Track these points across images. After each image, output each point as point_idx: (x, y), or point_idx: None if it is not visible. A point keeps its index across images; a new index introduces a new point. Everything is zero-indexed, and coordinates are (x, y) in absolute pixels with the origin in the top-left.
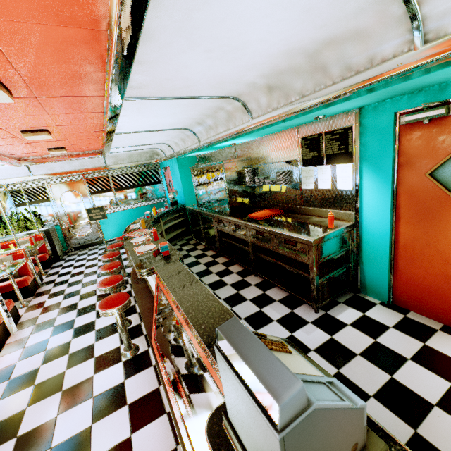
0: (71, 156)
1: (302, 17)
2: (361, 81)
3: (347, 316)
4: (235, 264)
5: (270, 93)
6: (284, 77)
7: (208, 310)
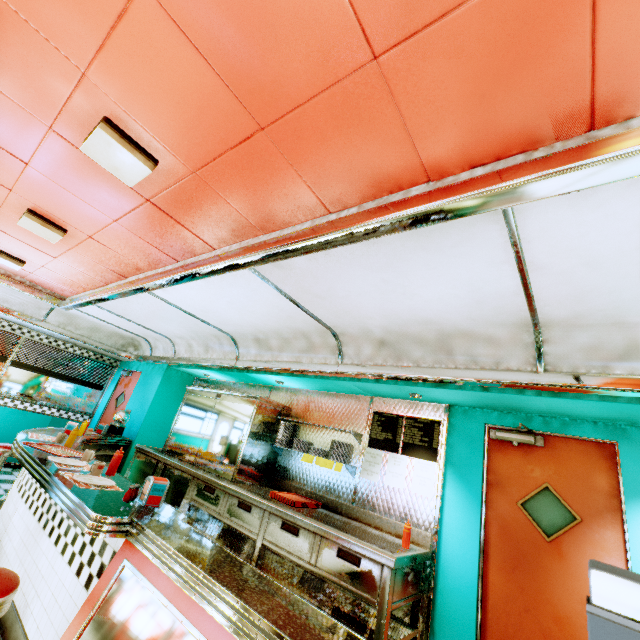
0: (9, 277)
1: (470, 304)
2: (487, 376)
3: None
4: None
5: (379, 347)
6: (404, 341)
7: (318, 628)
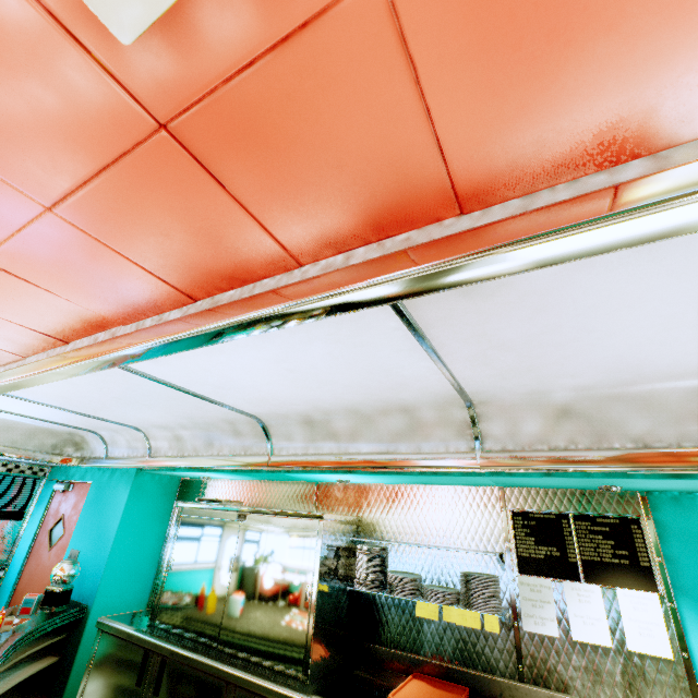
0: None
1: None
2: None
3: None
4: None
5: (557, 420)
6: (613, 406)
7: None
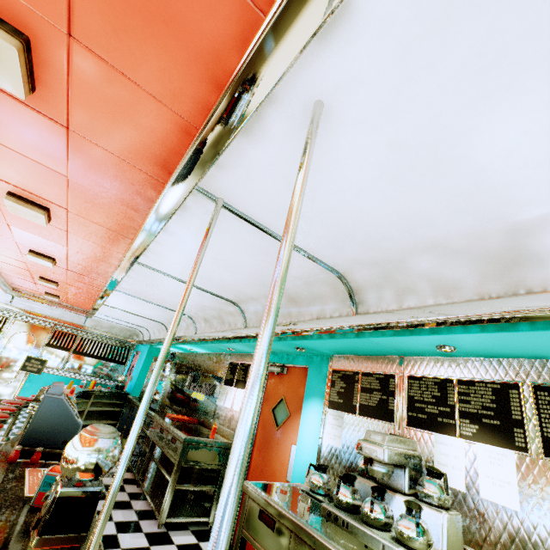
0: (60, 304)
1: (201, 297)
2: (231, 333)
3: (182, 539)
4: (130, 472)
5: (206, 322)
6: (210, 317)
7: None
